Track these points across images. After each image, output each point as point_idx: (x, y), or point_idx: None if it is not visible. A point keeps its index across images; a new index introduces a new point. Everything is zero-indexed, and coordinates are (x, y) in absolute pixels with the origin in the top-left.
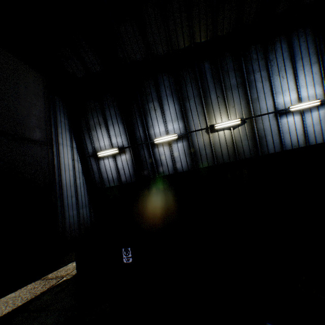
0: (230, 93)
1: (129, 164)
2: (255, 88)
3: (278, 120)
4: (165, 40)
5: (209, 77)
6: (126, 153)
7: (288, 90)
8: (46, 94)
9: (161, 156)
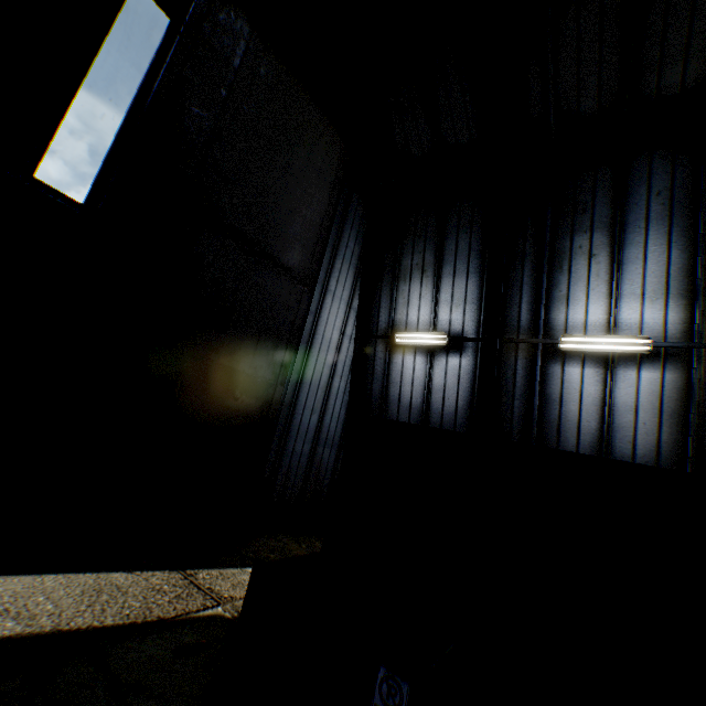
0: None
1: (461, 384)
2: None
3: None
4: (705, 45)
5: None
6: (464, 354)
7: None
8: (339, 182)
9: (565, 390)
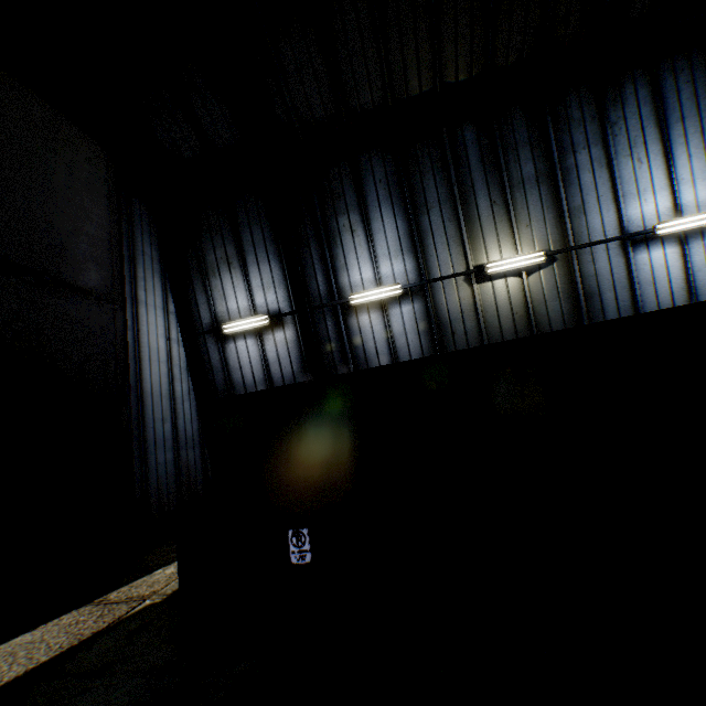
0: (520, 196)
1: (291, 352)
2: (576, 185)
3: (629, 256)
4: (378, 77)
5: (474, 161)
6: (286, 327)
7: (652, 190)
8: (114, 191)
9: (364, 334)
